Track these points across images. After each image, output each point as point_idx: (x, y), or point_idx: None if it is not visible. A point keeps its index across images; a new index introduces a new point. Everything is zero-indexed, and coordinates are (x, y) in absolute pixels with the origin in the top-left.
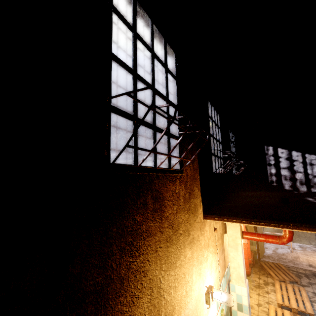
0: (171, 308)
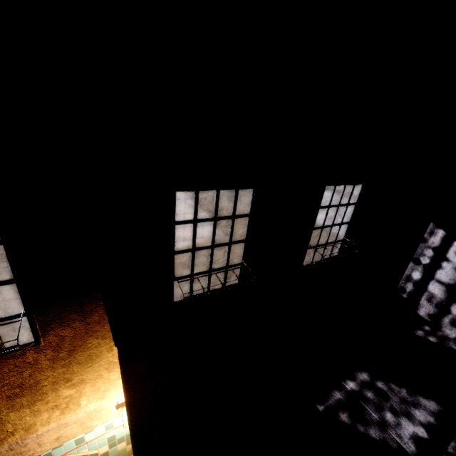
0: (27, 425)
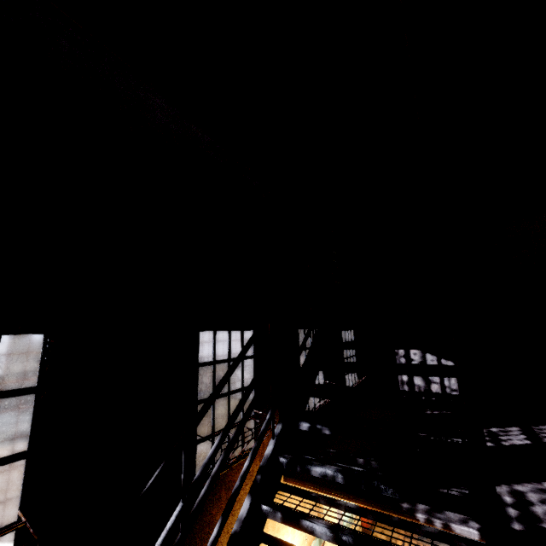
0: None
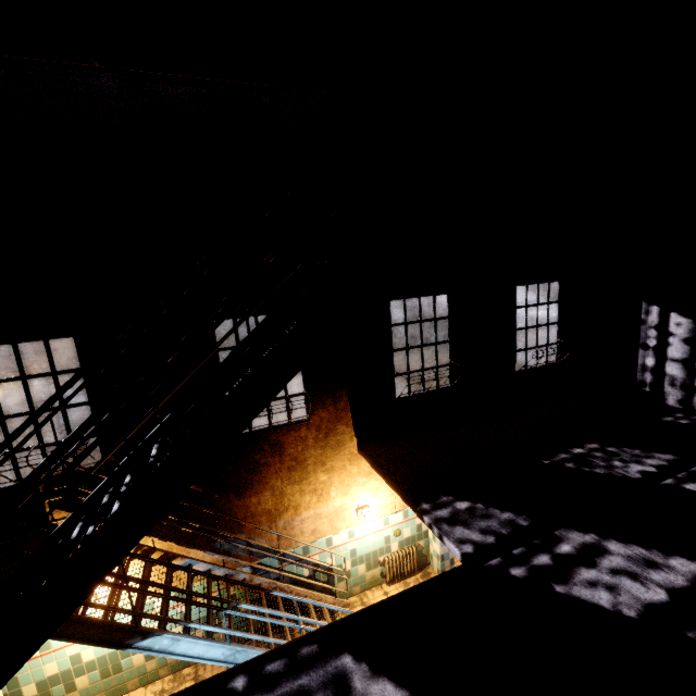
0: (296, 504)
